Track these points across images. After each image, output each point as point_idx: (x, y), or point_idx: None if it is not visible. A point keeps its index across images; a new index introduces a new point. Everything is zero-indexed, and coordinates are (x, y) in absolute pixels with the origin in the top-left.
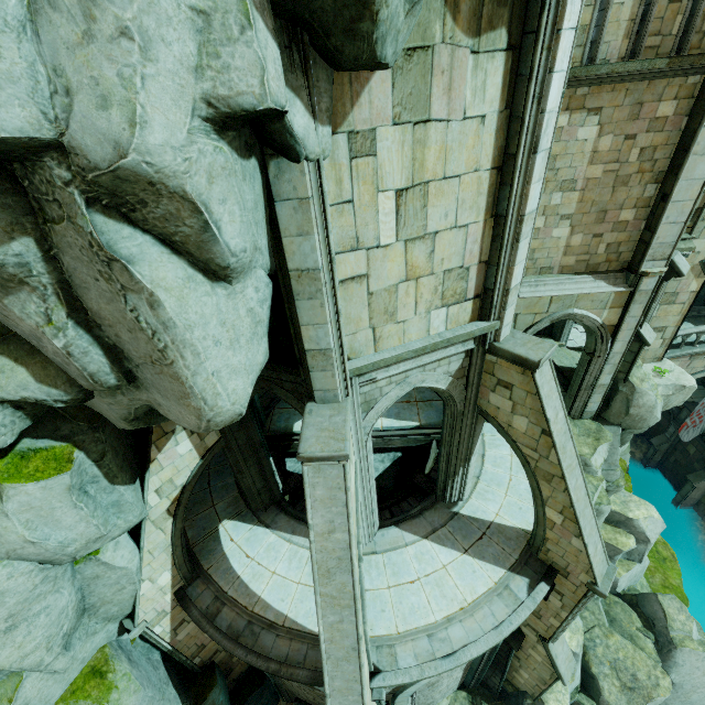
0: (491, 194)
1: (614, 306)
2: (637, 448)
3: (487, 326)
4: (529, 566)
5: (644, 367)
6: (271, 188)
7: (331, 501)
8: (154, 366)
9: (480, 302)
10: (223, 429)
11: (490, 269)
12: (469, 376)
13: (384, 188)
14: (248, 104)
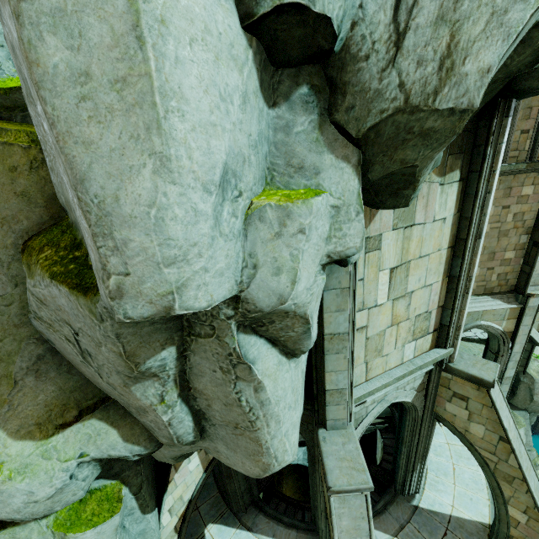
0: (447, 263)
1: (510, 318)
2: None
3: (445, 353)
4: None
5: None
6: None
7: (355, 531)
8: (235, 429)
9: (437, 333)
10: None
11: (445, 311)
12: (429, 389)
13: (383, 268)
14: (351, 252)
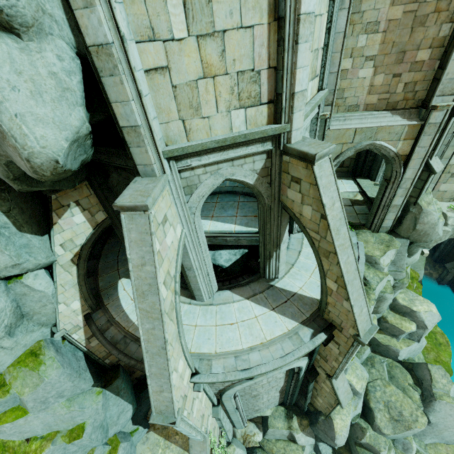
0: None
1: (407, 138)
2: (434, 271)
3: (278, 127)
4: (315, 322)
5: (441, 204)
6: None
7: (141, 242)
8: None
9: (274, 108)
10: (109, 211)
11: (278, 74)
12: (271, 174)
13: None
14: None
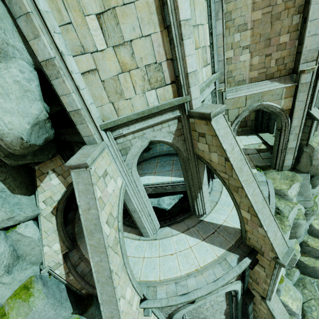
0: (159, 13)
1: (287, 97)
2: None
3: (181, 98)
4: (240, 248)
5: None
6: (11, 11)
7: (86, 192)
8: None
9: (176, 86)
10: None
11: (174, 63)
12: (184, 133)
13: (88, 14)
14: None
